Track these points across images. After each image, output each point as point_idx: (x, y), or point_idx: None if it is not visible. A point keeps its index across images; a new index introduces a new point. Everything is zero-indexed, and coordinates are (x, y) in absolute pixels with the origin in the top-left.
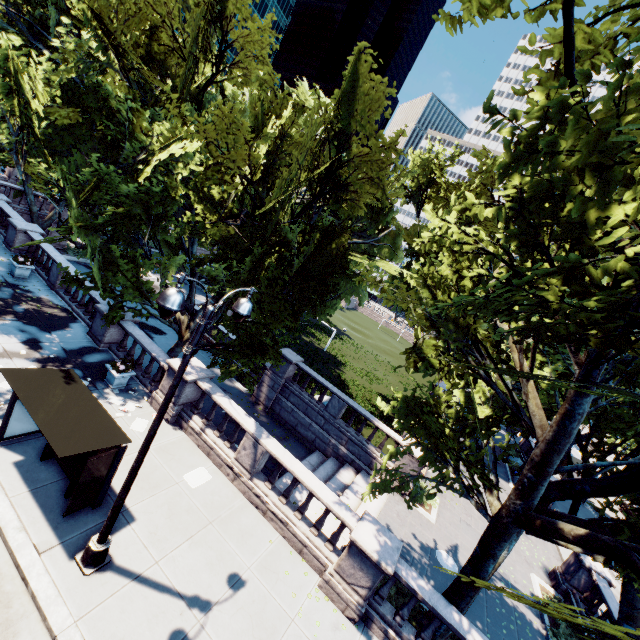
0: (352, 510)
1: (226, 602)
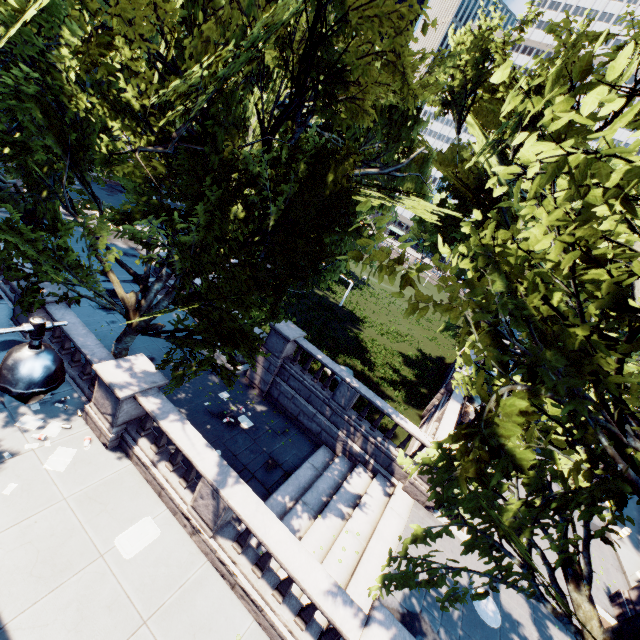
0: (355, 603)
1: None
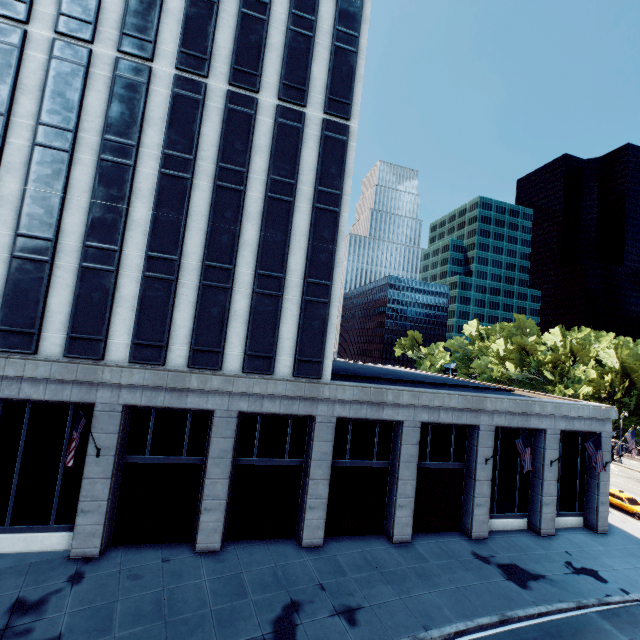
0: None
1: None
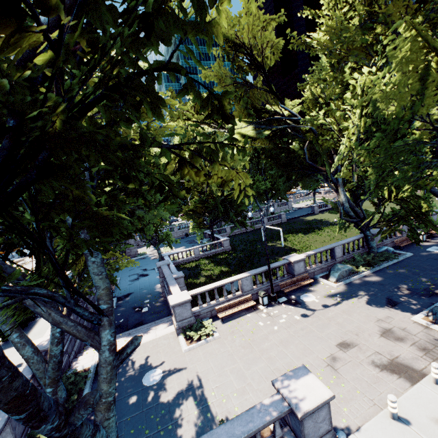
0: None
1: None
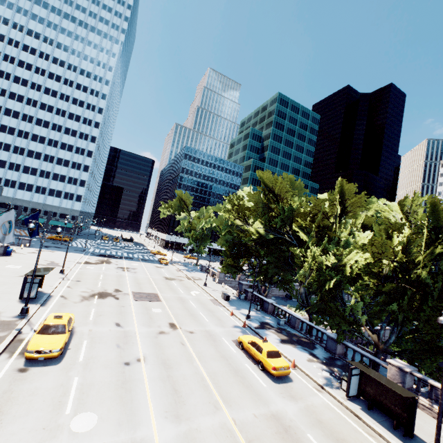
0: None
1: None
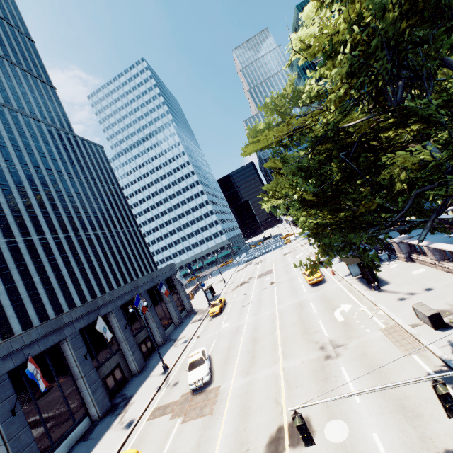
0: None
1: (422, 293)
